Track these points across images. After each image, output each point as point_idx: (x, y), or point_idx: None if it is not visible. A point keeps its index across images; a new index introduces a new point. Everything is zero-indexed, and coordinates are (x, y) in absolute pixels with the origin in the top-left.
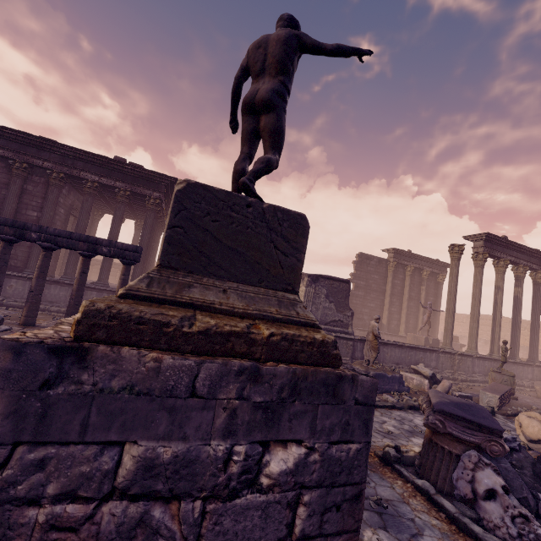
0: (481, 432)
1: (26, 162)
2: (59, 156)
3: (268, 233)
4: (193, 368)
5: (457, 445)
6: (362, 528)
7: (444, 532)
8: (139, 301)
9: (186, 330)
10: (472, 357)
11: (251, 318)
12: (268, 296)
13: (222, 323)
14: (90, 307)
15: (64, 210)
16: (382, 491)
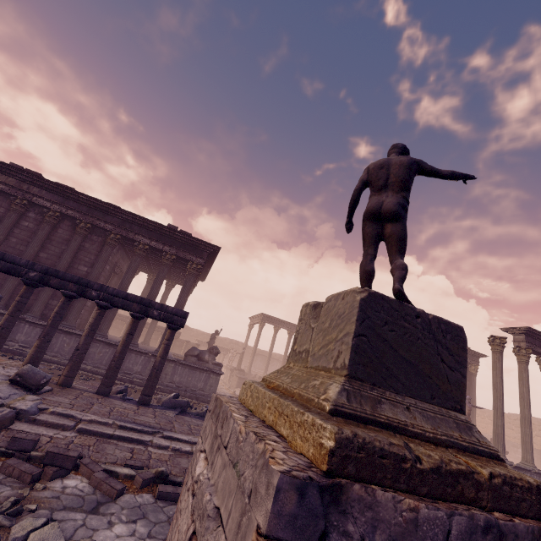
0: None
1: (90, 223)
2: (120, 220)
3: (435, 345)
4: (444, 521)
5: None
6: None
7: None
8: (347, 419)
9: (419, 467)
10: (530, 473)
11: (443, 445)
12: (444, 416)
13: (445, 458)
14: (340, 434)
15: (109, 267)
16: None
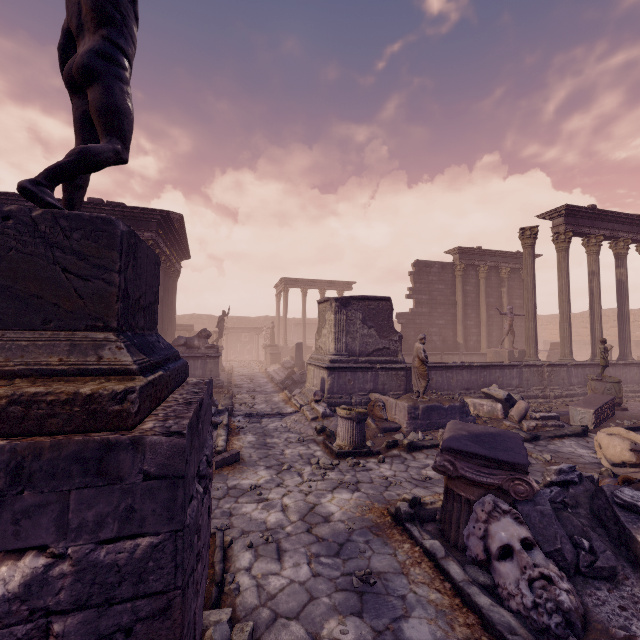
0: (501, 469)
1: None
2: None
3: (48, 252)
4: None
5: (475, 489)
6: (325, 618)
7: (442, 609)
8: None
9: None
10: (566, 367)
11: (8, 377)
12: (55, 341)
13: None
14: None
15: None
16: (378, 561)
